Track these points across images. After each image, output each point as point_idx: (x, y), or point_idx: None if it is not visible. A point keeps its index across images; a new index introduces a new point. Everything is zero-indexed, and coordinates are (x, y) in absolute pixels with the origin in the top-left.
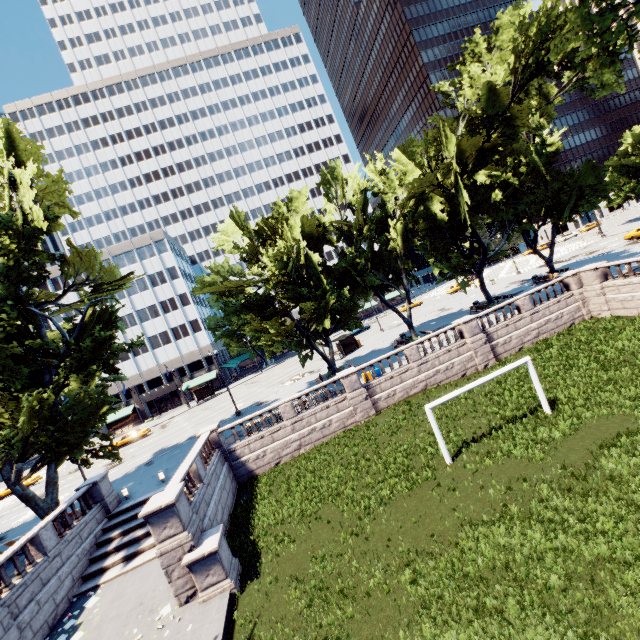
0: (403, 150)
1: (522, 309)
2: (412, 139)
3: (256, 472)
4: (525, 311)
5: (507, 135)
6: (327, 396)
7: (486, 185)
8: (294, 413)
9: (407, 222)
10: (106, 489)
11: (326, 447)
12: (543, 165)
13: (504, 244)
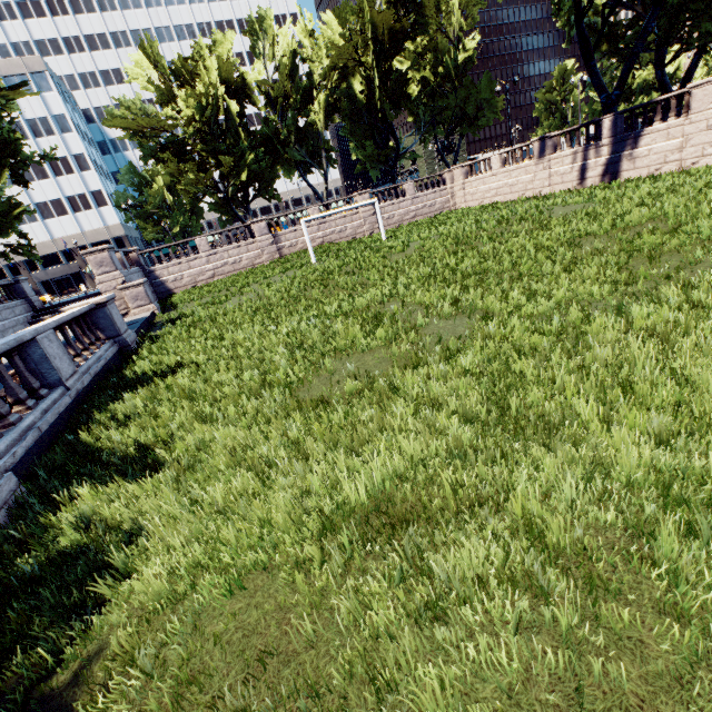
0: (337, 16)
1: (407, 193)
2: (346, 5)
3: (175, 292)
4: (409, 195)
5: (420, 24)
6: (239, 238)
7: (397, 72)
8: (209, 247)
9: (329, 97)
10: (28, 291)
11: (236, 275)
12: (454, 68)
13: (415, 143)
